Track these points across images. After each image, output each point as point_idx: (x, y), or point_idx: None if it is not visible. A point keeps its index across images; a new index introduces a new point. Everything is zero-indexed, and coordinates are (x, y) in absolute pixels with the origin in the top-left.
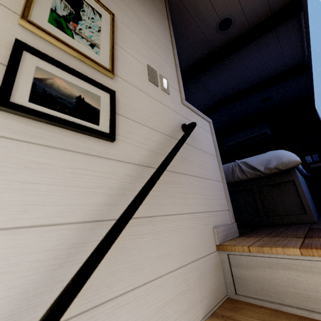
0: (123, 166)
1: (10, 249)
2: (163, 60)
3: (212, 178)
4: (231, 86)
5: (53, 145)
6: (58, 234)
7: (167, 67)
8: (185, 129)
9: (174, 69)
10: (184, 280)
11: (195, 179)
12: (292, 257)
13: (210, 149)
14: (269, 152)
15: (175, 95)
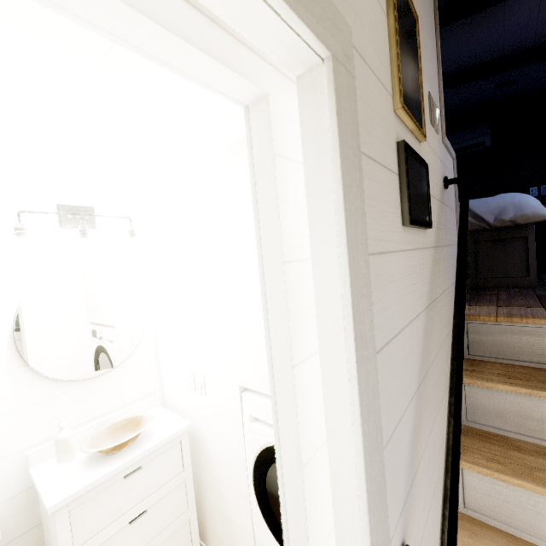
0: (430, 253)
1: (416, 331)
2: (432, 69)
3: (454, 242)
4: (460, 57)
5: (414, 247)
6: (422, 319)
7: (434, 80)
8: (447, 185)
9: (437, 78)
10: (448, 345)
11: (449, 249)
12: (539, 326)
13: (453, 203)
14: (504, 196)
15: (439, 130)
